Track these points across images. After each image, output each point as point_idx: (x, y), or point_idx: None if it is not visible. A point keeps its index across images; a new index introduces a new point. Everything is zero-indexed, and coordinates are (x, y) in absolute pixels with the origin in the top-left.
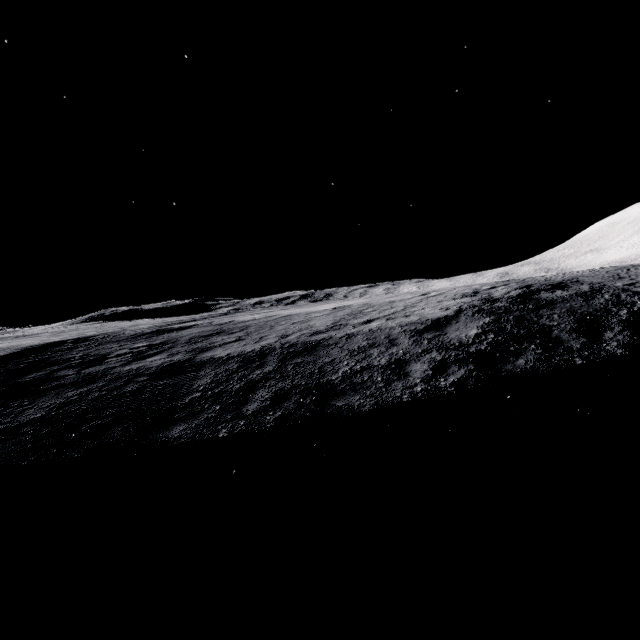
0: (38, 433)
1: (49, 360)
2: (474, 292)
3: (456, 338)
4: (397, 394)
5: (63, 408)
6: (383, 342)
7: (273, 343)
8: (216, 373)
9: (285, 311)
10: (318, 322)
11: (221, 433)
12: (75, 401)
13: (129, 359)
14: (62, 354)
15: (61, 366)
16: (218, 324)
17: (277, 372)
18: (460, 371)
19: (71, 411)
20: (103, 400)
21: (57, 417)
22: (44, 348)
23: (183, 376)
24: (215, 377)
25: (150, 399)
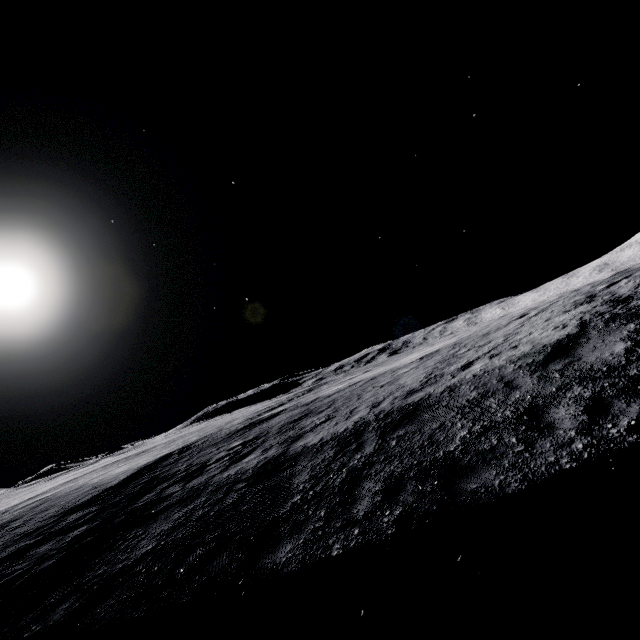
0: (150, 571)
1: (159, 477)
2: (588, 296)
3: (598, 361)
4: (549, 459)
5: (171, 535)
6: (497, 387)
7: (365, 416)
8: (313, 465)
9: (368, 374)
10: (408, 379)
11: (334, 550)
12: (181, 524)
13: (227, 463)
14: (170, 468)
15: (169, 482)
16: (304, 404)
17: (379, 452)
18: (631, 407)
19: (178, 538)
20: (206, 519)
21: (166, 547)
22: (156, 464)
23: (280, 475)
24: (313, 471)
25: (251, 511)
